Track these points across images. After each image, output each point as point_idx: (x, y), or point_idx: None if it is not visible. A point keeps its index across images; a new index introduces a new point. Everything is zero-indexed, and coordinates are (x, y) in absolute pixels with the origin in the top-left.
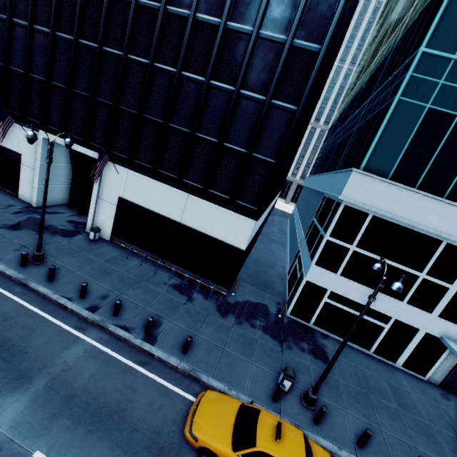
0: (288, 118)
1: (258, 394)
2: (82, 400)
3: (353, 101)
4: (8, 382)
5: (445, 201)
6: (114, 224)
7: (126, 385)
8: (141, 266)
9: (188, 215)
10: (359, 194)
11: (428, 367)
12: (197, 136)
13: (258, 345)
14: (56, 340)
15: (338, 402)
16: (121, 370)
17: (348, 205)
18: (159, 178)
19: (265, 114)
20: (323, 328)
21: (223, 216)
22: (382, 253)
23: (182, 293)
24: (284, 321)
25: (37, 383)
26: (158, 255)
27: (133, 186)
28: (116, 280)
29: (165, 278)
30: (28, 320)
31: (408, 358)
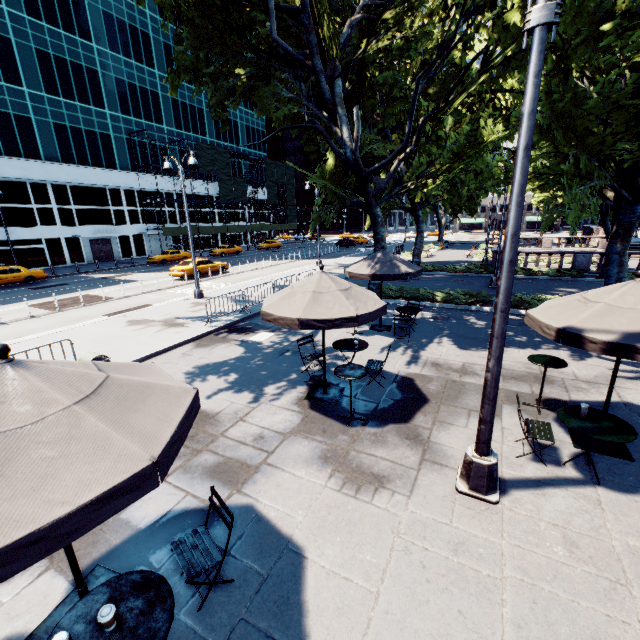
0: None
1: None
2: None
3: None
4: None
5: (5, 157)
6: None
7: None
8: None
9: None
10: None
11: (83, 256)
12: None
13: None
14: None
15: None
16: None
17: None
18: None
19: None
20: None
21: None
22: (1, 202)
23: None
24: None
25: None
26: None
27: None
28: None
29: None
30: None
31: (70, 257)
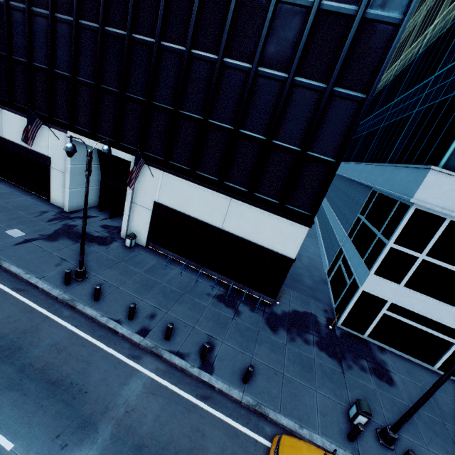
0: (354, 108)
1: (331, 432)
2: (151, 450)
3: (399, 76)
4: (74, 432)
5: None
6: (150, 230)
7: (193, 427)
8: (181, 275)
9: (231, 221)
10: (436, 196)
11: None
12: (241, 133)
13: (317, 367)
14: (113, 373)
15: (416, 436)
16: (184, 409)
17: (420, 208)
18: (198, 181)
19: (325, 105)
20: (379, 340)
21: (270, 222)
22: None
23: (228, 306)
24: (336, 334)
25: (102, 431)
26: (198, 262)
27: (170, 190)
28: (160, 294)
29: (207, 288)
30: (81, 351)
31: None
